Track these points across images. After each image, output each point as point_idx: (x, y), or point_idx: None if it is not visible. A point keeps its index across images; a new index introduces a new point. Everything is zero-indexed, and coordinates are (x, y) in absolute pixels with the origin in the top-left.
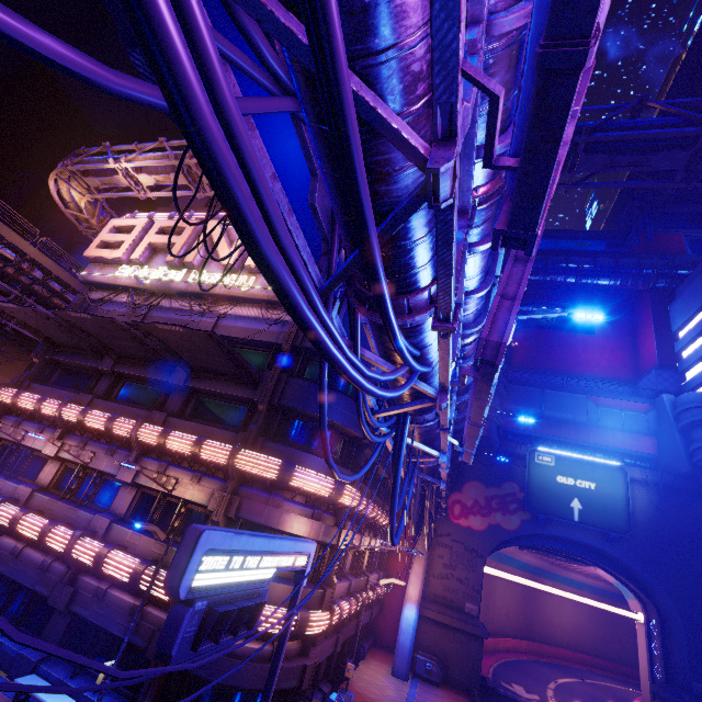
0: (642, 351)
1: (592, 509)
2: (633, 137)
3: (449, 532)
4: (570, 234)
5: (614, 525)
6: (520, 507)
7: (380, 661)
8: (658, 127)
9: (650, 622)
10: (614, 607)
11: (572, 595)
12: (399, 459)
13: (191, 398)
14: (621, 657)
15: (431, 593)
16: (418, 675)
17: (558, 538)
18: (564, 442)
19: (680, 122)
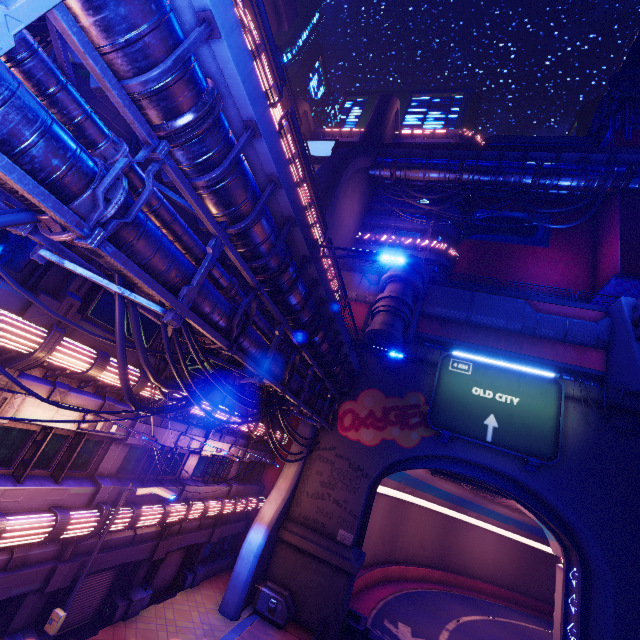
0: (602, 263)
1: (511, 428)
2: None
3: (333, 445)
4: (536, 140)
5: (537, 450)
6: (423, 421)
7: (218, 591)
8: None
9: (571, 571)
10: (541, 544)
11: (497, 528)
12: None
13: None
14: (542, 594)
15: (301, 515)
16: (259, 612)
17: (468, 462)
18: (491, 353)
19: None
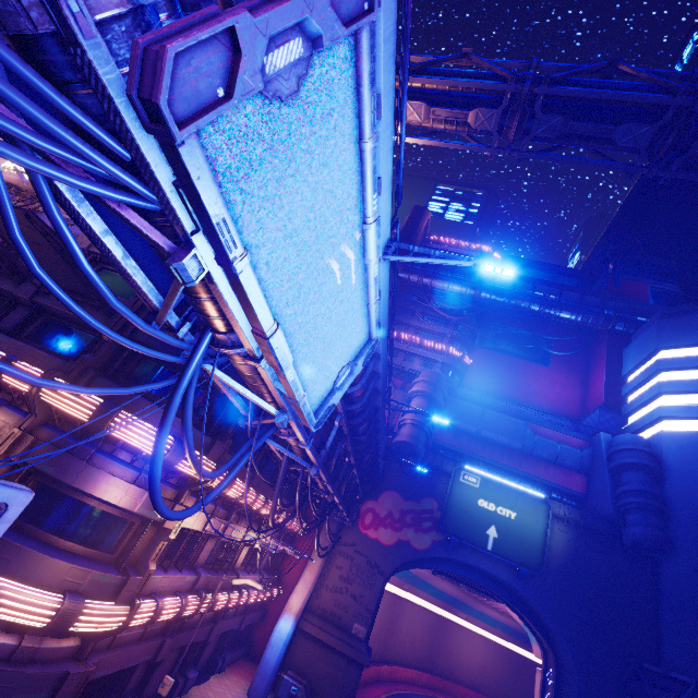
0: (591, 390)
1: (508, 540)
2: (596, 96)
3: (354, 542)
4: (544, 266)
5: (527, 561)
6: (435, 526)
7: (241, 677)
8: (625, 91)
9: (548, 672)
10: (524, 650)
11: (484, 631)
12: (177, 387)
13: (37, 318)
14: None
15: (320, 607)
16: None
17: (469, 566)
18: (495, 466)
19: (649, 88)
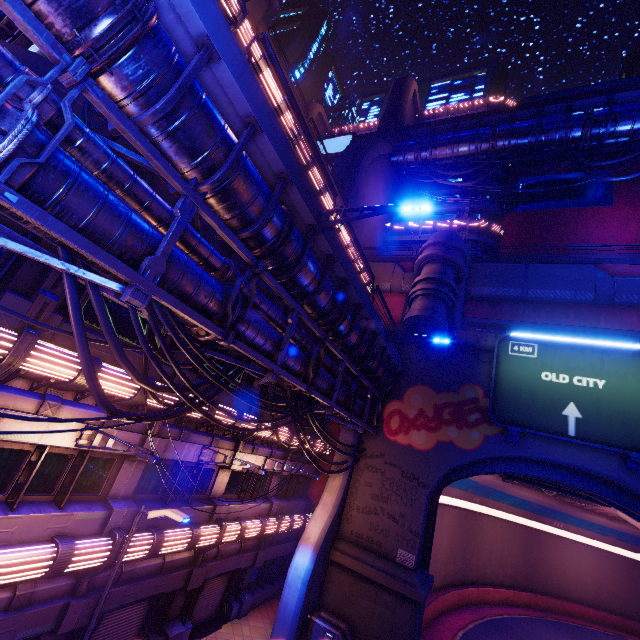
0: None
1: (600, 418)
2: None
3: (382, 452)
4: (579, 91)
5: (639, 443)
6: (484, 418)
7: (268, 621)
8: None
9: None
10: None
11: (592, 540)
12: None
13: None
14: None
15: (353, 533)
16: None
17: (547, 463)
18: (559, 331)
19: None
